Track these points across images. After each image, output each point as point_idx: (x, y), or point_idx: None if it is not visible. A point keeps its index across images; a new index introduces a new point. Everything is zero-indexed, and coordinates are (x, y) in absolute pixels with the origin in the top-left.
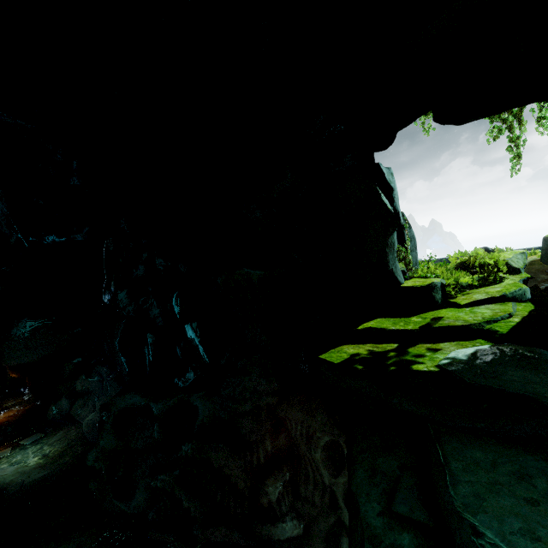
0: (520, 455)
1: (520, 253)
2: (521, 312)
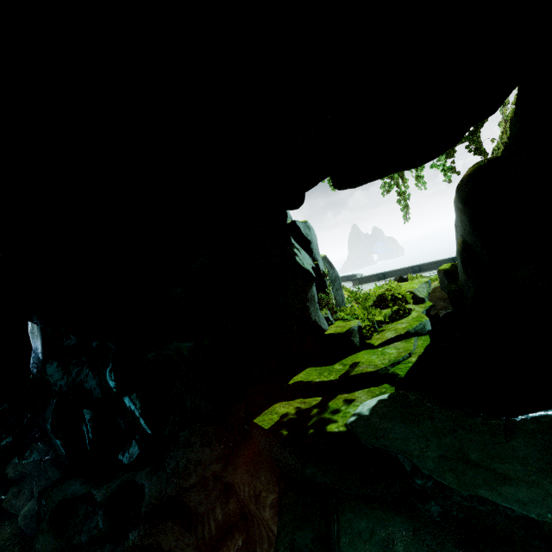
0: (392, 518)
1: (424, 283)
2: (419, 348)
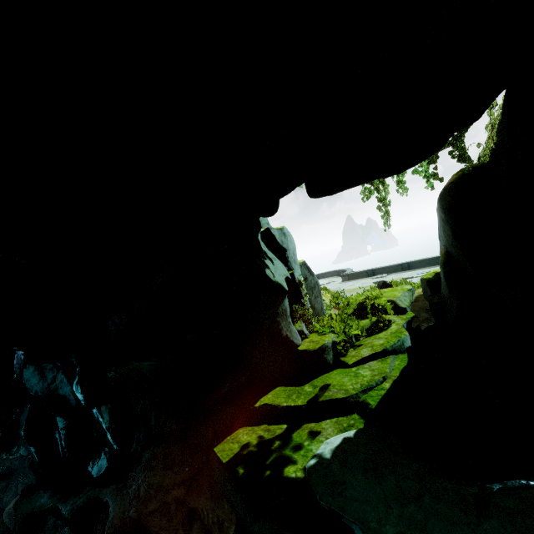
0: None
1: (407, 291)
2: (395, 371)
